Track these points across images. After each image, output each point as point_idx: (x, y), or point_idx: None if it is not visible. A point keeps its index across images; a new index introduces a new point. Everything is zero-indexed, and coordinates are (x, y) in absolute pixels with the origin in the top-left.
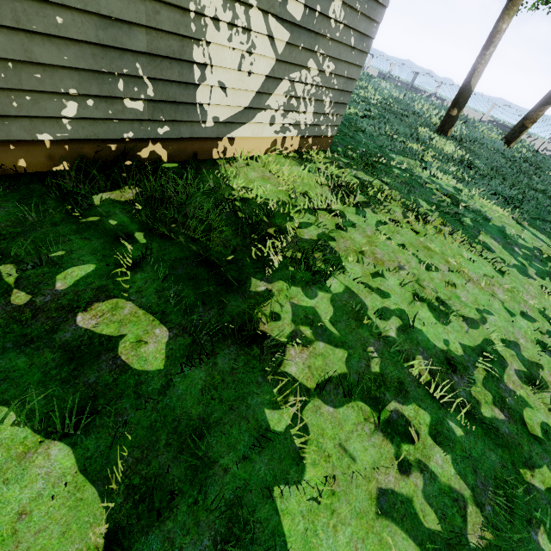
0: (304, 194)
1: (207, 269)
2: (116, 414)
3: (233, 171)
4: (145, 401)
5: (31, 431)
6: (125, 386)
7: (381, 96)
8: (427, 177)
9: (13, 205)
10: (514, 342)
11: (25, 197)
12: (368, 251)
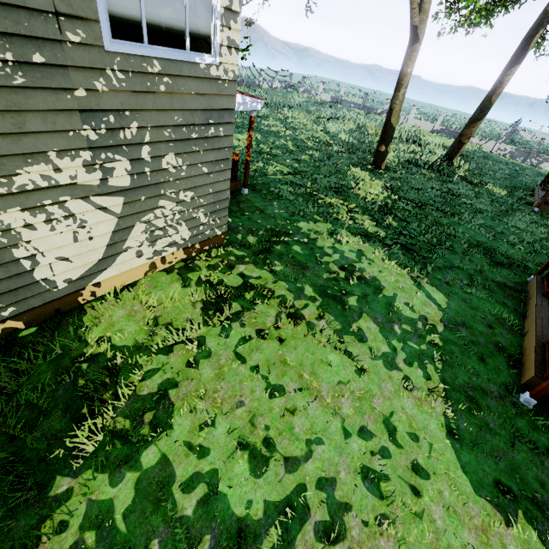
0: (168, 324)
1: (11, 480)
2: None
3: (98, 316)
4: None
5: None
6: None
7: (325, 130)
8: (330, 246)
9: None
10: (332, 478)
11: None
12: (210, 391)
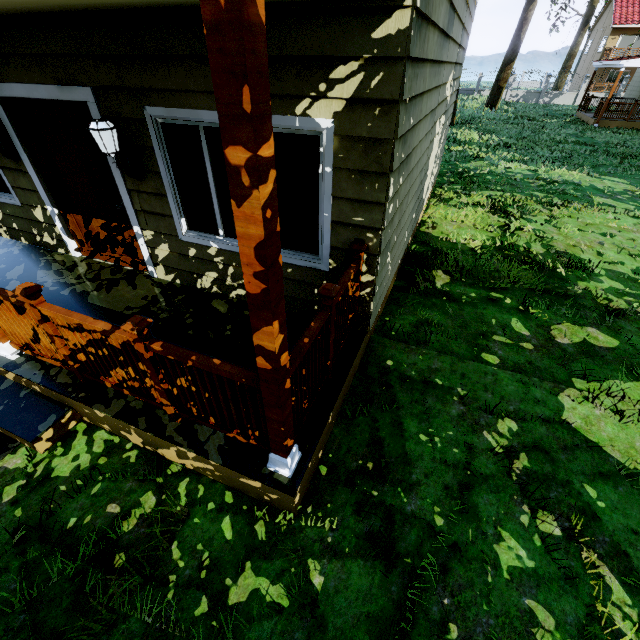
0: (490, 225)
1: (547, 294)
2: (639, 364)
3: (440, 232)
4: (638, 355)
5: (631, 382)
6: (623, 354)
7: None
8: (506, 171)
9: (429, 311)
10: None
11: (422, 304)
12: (574, 243)
